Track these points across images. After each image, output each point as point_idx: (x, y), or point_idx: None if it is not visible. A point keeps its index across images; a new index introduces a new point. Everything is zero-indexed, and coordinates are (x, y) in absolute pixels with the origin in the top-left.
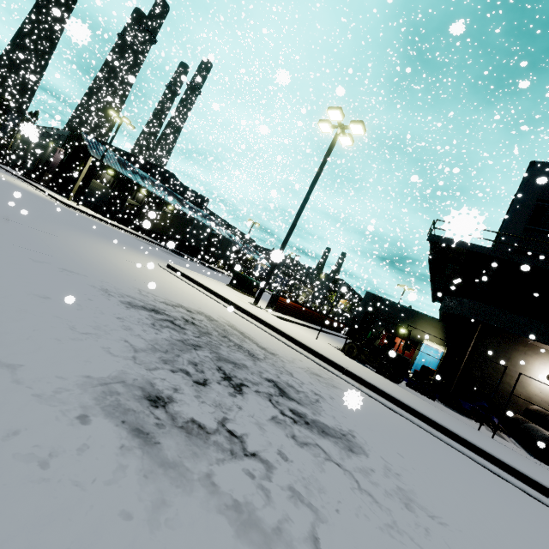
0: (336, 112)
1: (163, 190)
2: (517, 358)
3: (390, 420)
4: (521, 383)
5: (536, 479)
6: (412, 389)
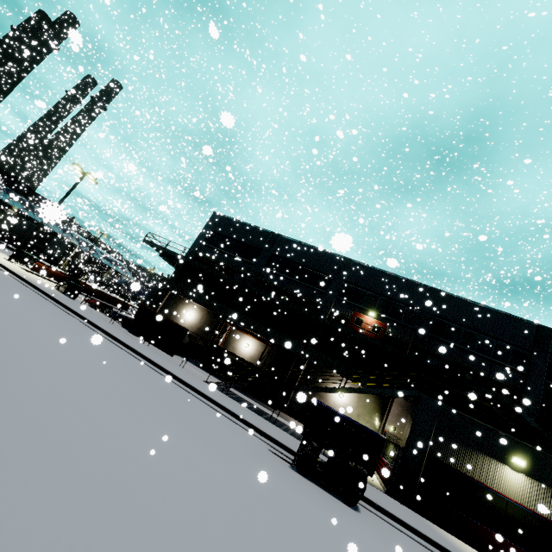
0: (77, 166)
1: (6, 191)
2: (180, 307)
3: (0, 274)
4: (178, 319)
5: (51, 295)
6: (90, 306)
